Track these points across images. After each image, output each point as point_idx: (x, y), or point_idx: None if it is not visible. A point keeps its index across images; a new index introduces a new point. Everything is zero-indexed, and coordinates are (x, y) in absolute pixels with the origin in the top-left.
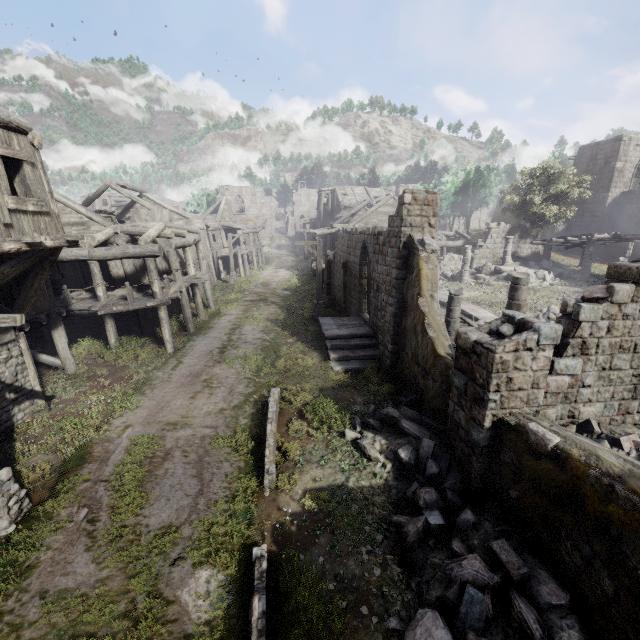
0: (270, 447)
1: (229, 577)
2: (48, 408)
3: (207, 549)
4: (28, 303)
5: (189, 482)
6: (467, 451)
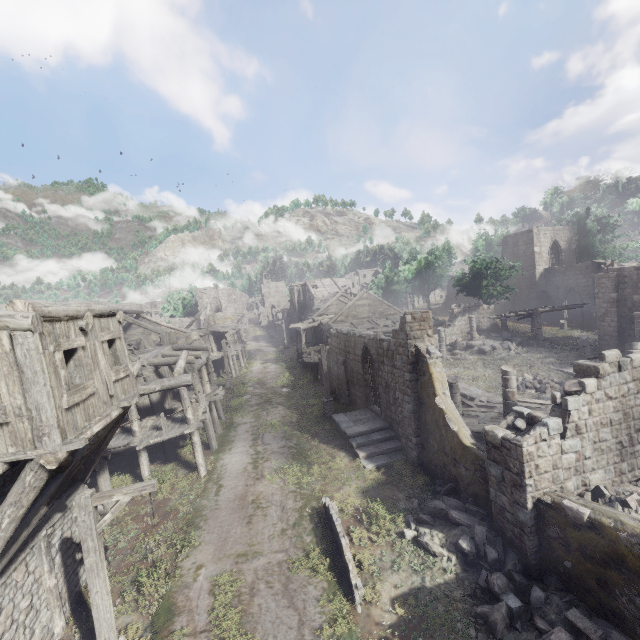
0: (351, 561)
1: None
2: (107, 562)
3: None
4: (98, 456)
5: (286, 614)
6: (517, 532)
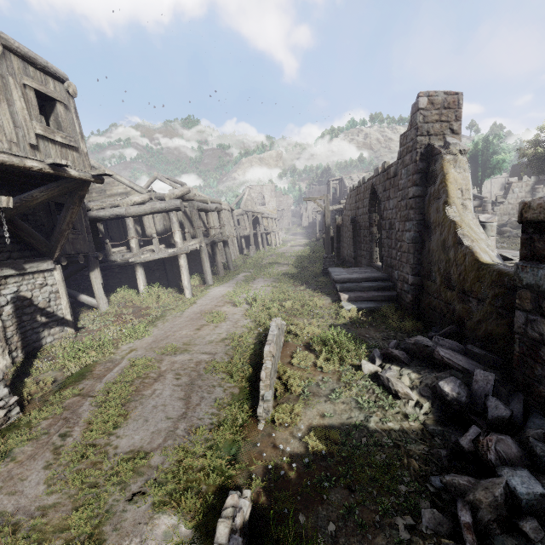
0: (267, 369)
1: (193, 532)
2: (74, 335)
3: (174, 486)
4: (62, 236)
5: (173, 404)
6: None
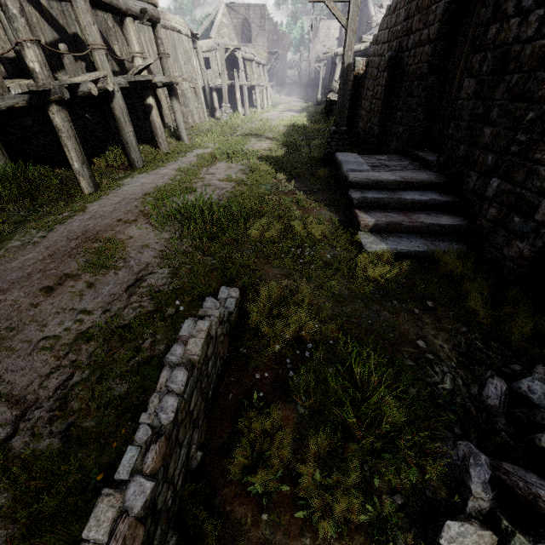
0: None
1: None
2: None
3: None
4: None
5: None
6: None
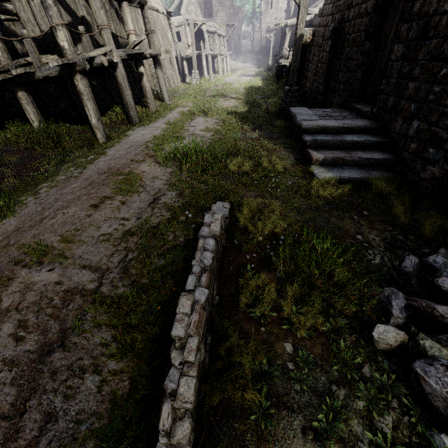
0: (177, 396)
1: None
2: None
3: None
4: None
5: None
6: None
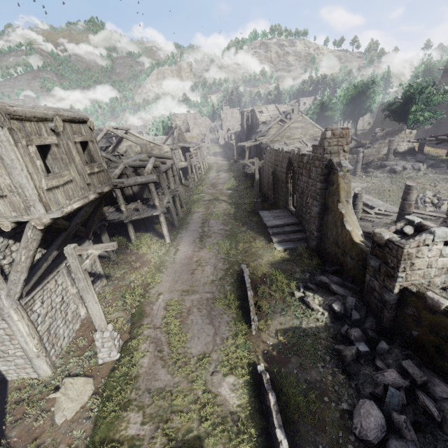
0: (252, 305)
1: (246, 381)
2: (109, 283)
3: (229, 366)
4: (94, 224)
5: (207, 327)
6: (380, 306)
